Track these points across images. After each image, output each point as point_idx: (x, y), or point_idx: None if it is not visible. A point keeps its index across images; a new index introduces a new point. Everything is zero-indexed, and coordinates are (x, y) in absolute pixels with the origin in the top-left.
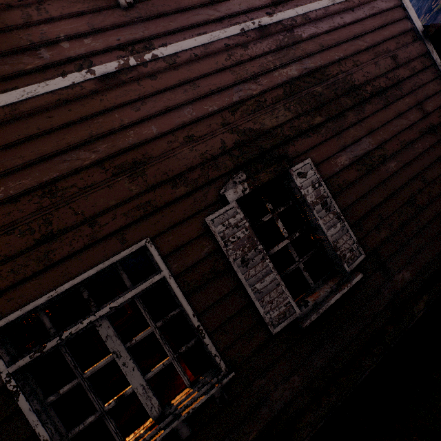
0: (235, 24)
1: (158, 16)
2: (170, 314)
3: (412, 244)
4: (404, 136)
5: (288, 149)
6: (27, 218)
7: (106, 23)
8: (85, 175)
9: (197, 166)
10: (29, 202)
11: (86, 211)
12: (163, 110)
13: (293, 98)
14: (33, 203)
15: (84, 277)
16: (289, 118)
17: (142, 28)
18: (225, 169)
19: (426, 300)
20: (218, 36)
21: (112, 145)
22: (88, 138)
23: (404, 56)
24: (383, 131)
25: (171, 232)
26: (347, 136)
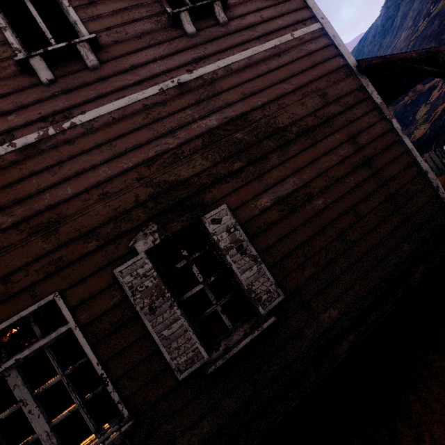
0: (154, 85)
1: (79, 87)
2: (79, 362)
3: (341, 281)
4: (334, 172)
5: (205, 196)
6: None
7: (29, 99)
8: (2, 237)
9: (110, 220)
10: None
11: (0, 270)
12: (79, 172)
13: (212, 147)
14: None
15: None
16: (207, 166)
17: (63, 100)
18: (138, 221)
19: (353, 339)
20: (136, 98)
21: (29, 208)
22: (6, 204)
23: (334, 93)
24: (310, 169)
25: (81, 284)
26: (269, 178)
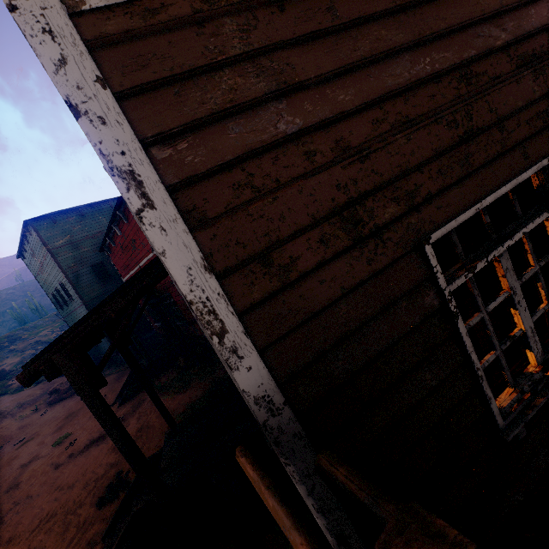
0: None
1: None
2: None
3: None
4: None
5: None
6: (448, 106)
7: None
8: (494, 61)
9: None
10: (449, 86)
11: (498, 109)
12: None
13: None
14: (451, 88)
15: (502, 192)
16: None
17: None
18: None
19: None
20: None
21: (517, 25)
22: (499, 9)
23: None
24: None
25: None
26: None
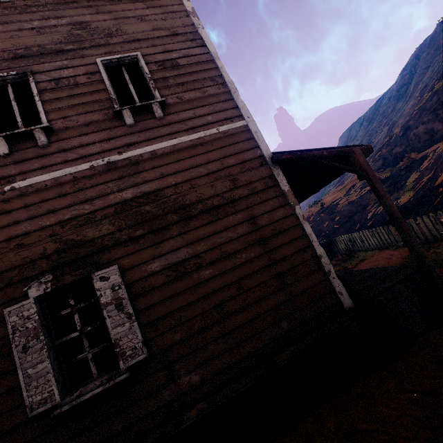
0: (88, 162)
1: (27, 160)
2: None
3: (210, 349)
4: (228, 247)
5: (103, 255)
6: None
7: None
8: None
9: (17, 267)
10: None
11: None
12: (5, 225)
13: (121, 215)
14: None
15: None
16: (112, 231)
17: (12, 168)
18: (40, 270)
19: (202, 407)
20: (69, 171)
21: None
22: None
23: (245, 178)
24: (205, 242)
25: None
26: (165, 246)
